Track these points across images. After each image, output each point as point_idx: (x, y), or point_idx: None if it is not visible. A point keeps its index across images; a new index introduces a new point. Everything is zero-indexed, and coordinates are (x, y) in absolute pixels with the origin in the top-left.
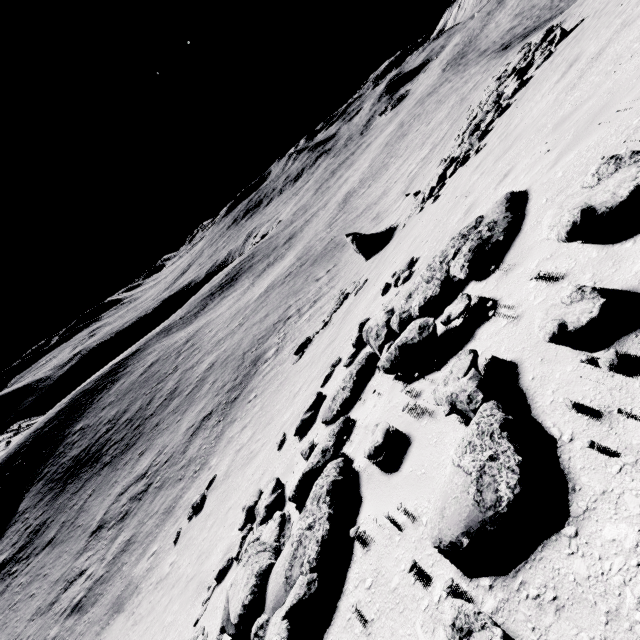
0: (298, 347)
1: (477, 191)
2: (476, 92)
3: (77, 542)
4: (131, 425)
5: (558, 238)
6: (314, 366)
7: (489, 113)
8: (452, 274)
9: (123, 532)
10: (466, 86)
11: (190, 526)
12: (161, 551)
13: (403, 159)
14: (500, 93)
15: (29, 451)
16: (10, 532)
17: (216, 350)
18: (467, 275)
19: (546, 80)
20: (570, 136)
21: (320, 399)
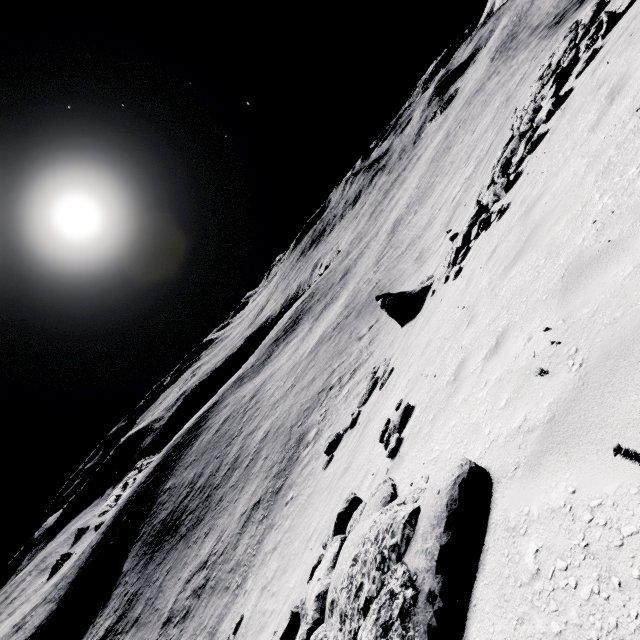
0: (328, 446)
1: (475, 329)
2: (522, 88)
3: (152, 631)
4: (203, 493)
5: None
6: (328, 501)
7: (523, 139)
8: None
9: (182, 637)
10: (512, 80)
11: None
12: None
13: (448, 178)
14: (537, 107)
15: (133, 507)
16: (115, 595)
17: (271, 415)
18: None
19: (582, 111)
20: (575, 369)
21: (294, 625)
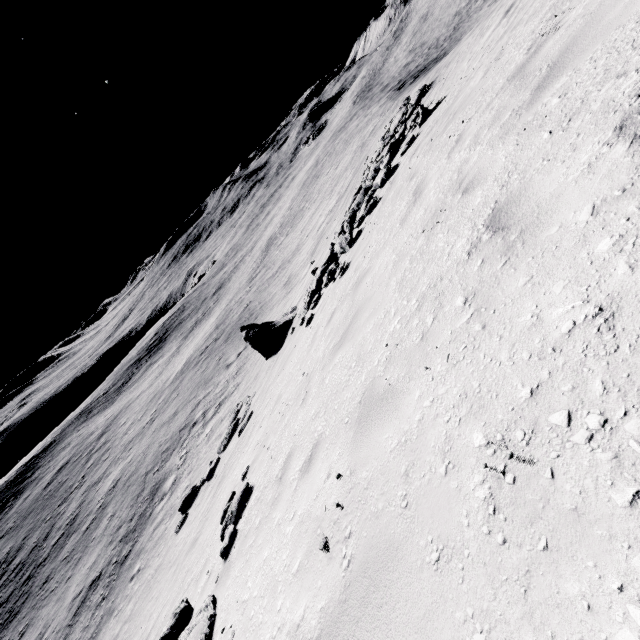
0: (182, 502)
1: (304, 414)
2: (373, 139)
3: None
4: (21, 575)
5: None
6: (172, 585)
7: (366, 196)
8: None
9: None
10: (367, 129)
11: None
12: None
13: (315, 206)
14: (377, 168)
15: None
16: None
17: (123, 459)
18: None
19: (400, 196)
20: (344, 567)
21: None
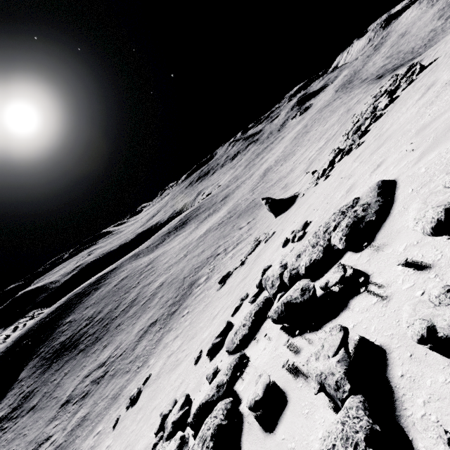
0: (221, 278)
1: (356, 175)
2: (358, 105)
3: (50, 411)
4: (102, 323)
5: (423, 232)
6: (230, 296)
7: (367, 119)
8: (332, 243)
9: (82, 408)
10: (351, 101)
11: (126, 415)
12: (103, 432)
13: (306, 148)
14: (375, 106)
15: (34, 334)
16: (10, 394)
17: (166, 273)
18: (344, 246)
19: (410, 98)
20: (430, 140)
21: (229, 327)
